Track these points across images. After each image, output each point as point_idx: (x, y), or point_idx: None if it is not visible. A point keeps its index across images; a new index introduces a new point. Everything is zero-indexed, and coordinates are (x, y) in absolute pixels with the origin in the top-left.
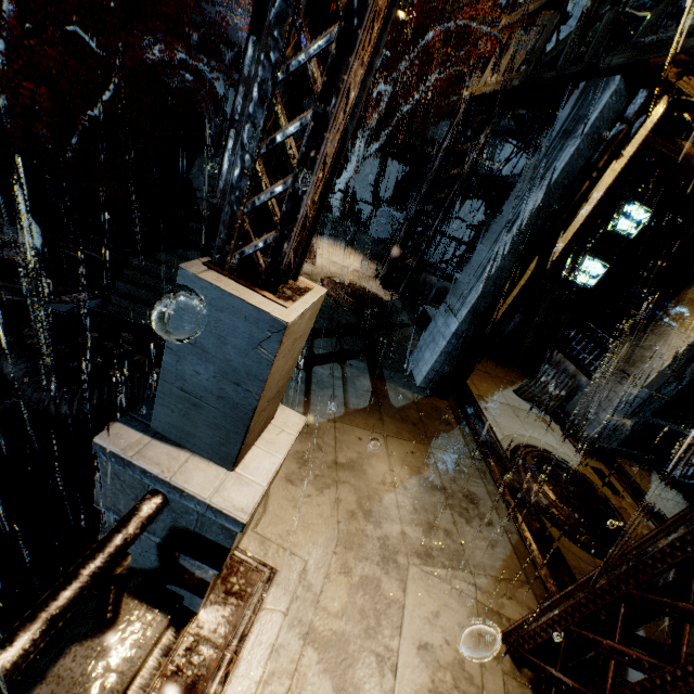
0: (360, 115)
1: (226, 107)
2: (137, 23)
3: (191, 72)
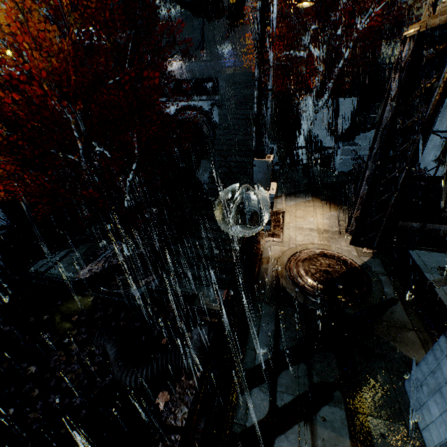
0: (305, 80)
1: (215, 119)
2: (161, 98)
3: (192, 108)
